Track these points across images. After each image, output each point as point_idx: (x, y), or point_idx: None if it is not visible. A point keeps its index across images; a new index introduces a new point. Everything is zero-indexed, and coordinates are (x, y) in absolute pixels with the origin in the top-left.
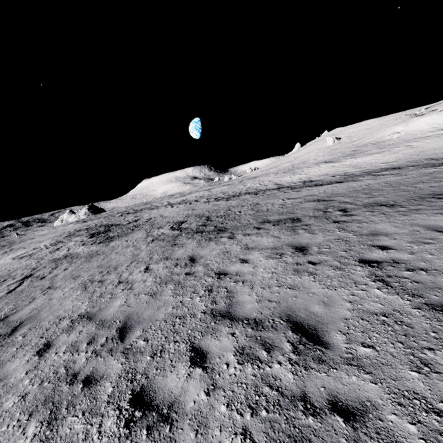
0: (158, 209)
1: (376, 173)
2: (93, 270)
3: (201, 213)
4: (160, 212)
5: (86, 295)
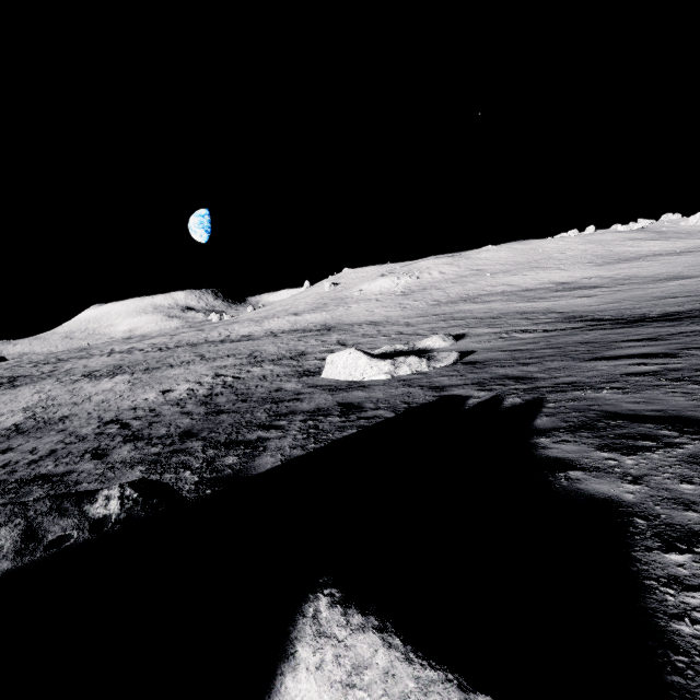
0: (89, 358)
1: (280, 334)
2: (3, 400)
3: (122, 363)
4: (87, 363)
5: (2, 405)
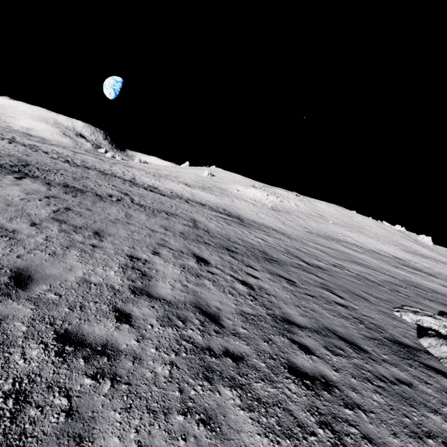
0: None
1: (190, 202)
2: None
3: (28, 160)
4: None
5: None
